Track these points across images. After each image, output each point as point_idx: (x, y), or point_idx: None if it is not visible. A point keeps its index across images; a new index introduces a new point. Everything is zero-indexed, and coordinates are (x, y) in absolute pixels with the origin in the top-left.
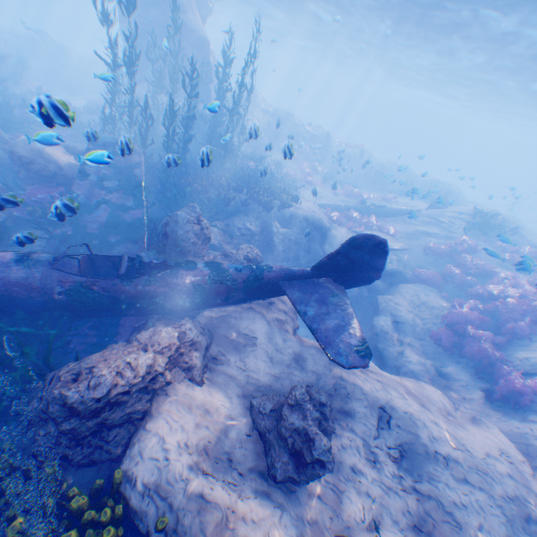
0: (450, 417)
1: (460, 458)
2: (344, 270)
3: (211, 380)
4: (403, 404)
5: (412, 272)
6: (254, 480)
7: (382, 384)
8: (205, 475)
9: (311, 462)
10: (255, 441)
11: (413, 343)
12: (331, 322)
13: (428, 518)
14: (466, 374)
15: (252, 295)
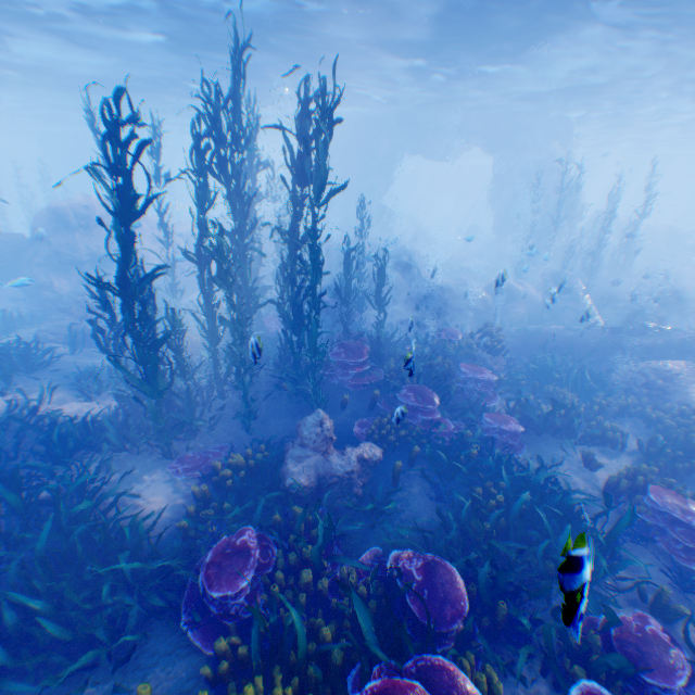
0: None
1: None
2: None
3: None
4: None
5: None
6: None
7: None
8: None
9: None
10: None
11: None
12: None
13: None
14: None
15: None
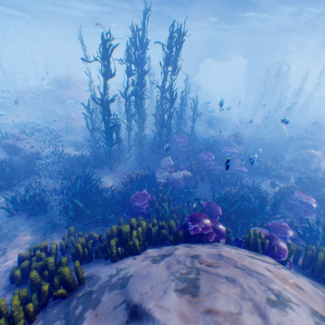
0: None
1: None
2: None
3: None
4: None
5: None
6: None
7: None
8: None
9: None
10: None
11: None
12: None
13: None
14: None
15: None
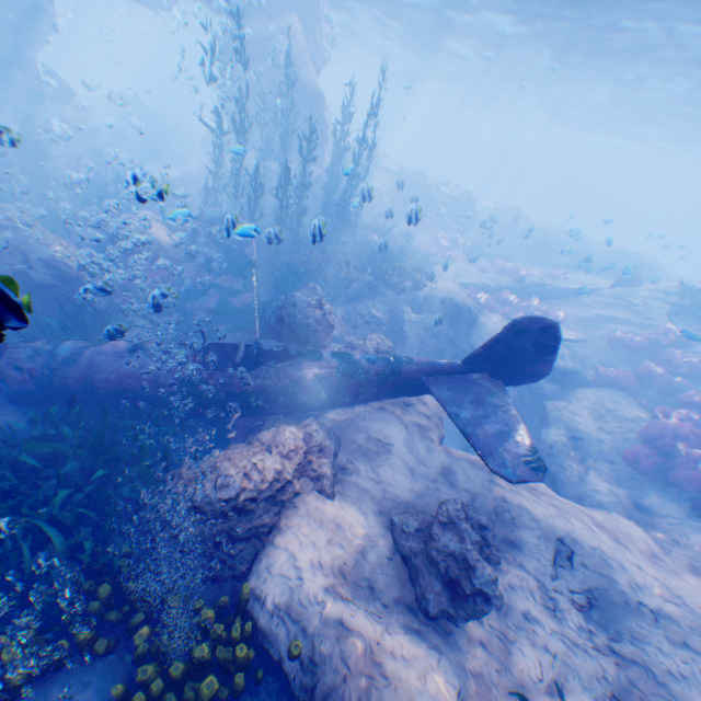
0: (658, 561)
1: (675, 614)
2: (503, 363)
3: (341, 493)
4: (589, 537)
5: (593, 371)
6: (401, 612)
7: (559, 510)
8: (343, 599)
9: (472, 595)
10: (398, 568)
11: (598, 466)
12: (489, 426)
13: (632, 688)
14: (680, 510)
15: (387, 393)
